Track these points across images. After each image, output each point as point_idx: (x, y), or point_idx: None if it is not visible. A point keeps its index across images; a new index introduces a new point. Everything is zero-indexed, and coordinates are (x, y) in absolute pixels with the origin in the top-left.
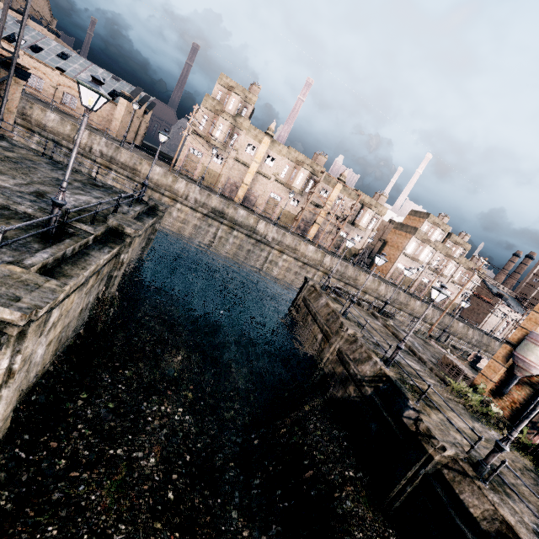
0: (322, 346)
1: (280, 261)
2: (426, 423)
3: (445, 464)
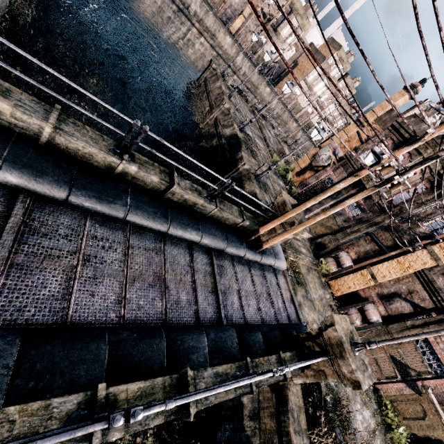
0: (206, 115)
1: (198, 43)
2: (243, 154)
3: (244, 175)
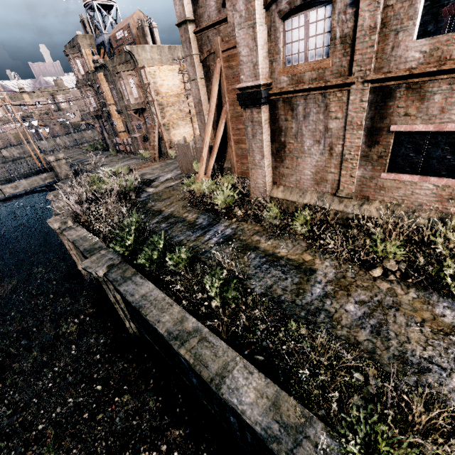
0: None
1: None
2: None
3: None
